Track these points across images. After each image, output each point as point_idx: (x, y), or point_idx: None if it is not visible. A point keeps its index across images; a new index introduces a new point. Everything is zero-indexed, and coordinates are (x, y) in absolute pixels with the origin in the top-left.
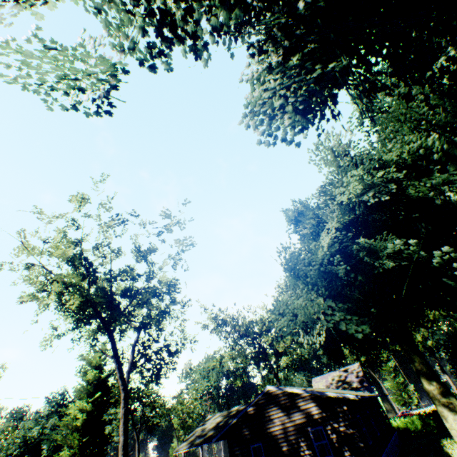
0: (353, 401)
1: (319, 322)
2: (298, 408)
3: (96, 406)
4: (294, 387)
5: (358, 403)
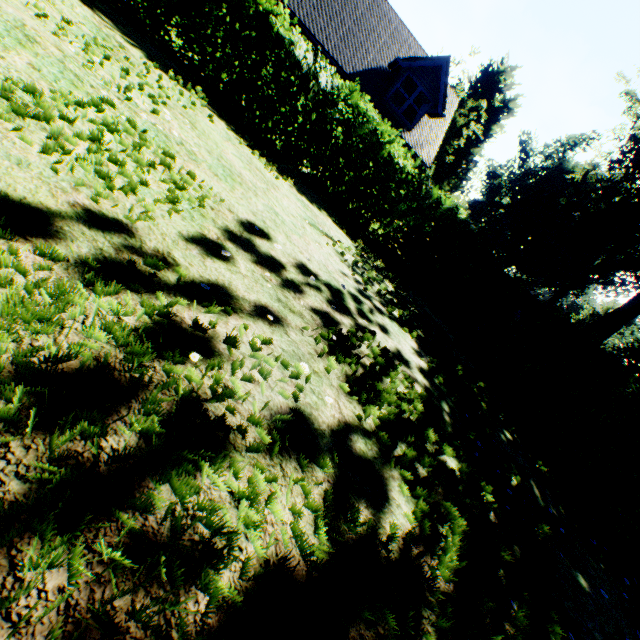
0: None
1: None
2: None
3: None
4: None
5: None
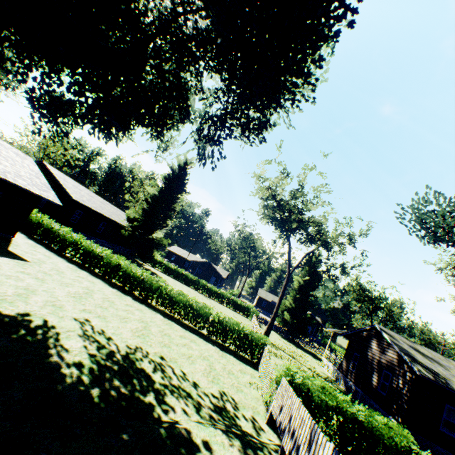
0: None
1: None
2: (386, 352)
3: (305, 283)
4: (426, 350)
5: None
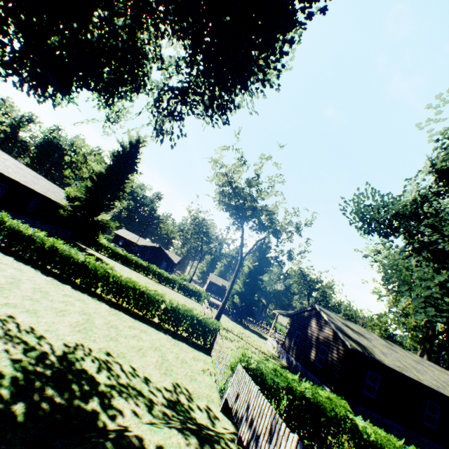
0: (384, 365)
1: (416, 290)
2: (324, 329)
3: (255, 268)
4: (354, 326)
5: (409, 380)
